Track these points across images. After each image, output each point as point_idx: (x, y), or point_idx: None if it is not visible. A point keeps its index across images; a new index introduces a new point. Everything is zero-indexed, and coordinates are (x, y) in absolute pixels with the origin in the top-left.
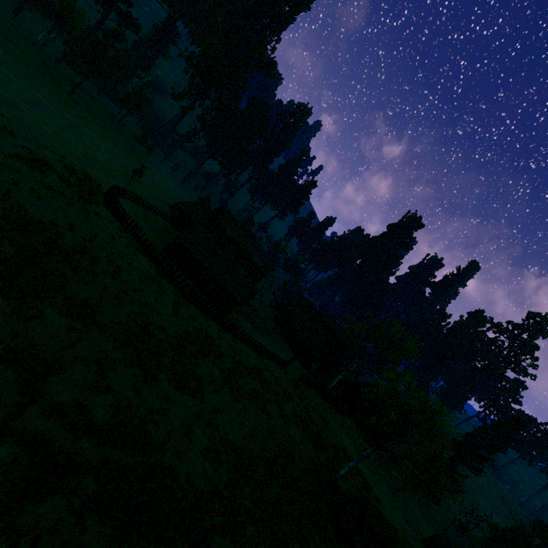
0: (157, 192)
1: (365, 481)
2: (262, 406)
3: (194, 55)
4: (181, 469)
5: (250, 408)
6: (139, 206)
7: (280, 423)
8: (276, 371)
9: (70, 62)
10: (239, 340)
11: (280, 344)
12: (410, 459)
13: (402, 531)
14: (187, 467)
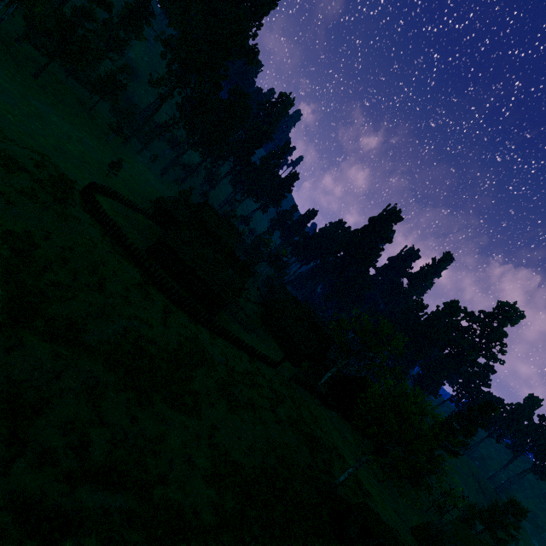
0: (136, 186)
1: (357, 478)
2: (258, 414)
3: (172, 38)
4: (187, 503)
5: (247, 418)
6: (118, 203)
7: (277, 431)
8: (268, 373)
9: (34, 42)
10: (230, 344)
11: (268, 342)
12: (409, 464)
13: (393, 523)
14: (192, 500)
